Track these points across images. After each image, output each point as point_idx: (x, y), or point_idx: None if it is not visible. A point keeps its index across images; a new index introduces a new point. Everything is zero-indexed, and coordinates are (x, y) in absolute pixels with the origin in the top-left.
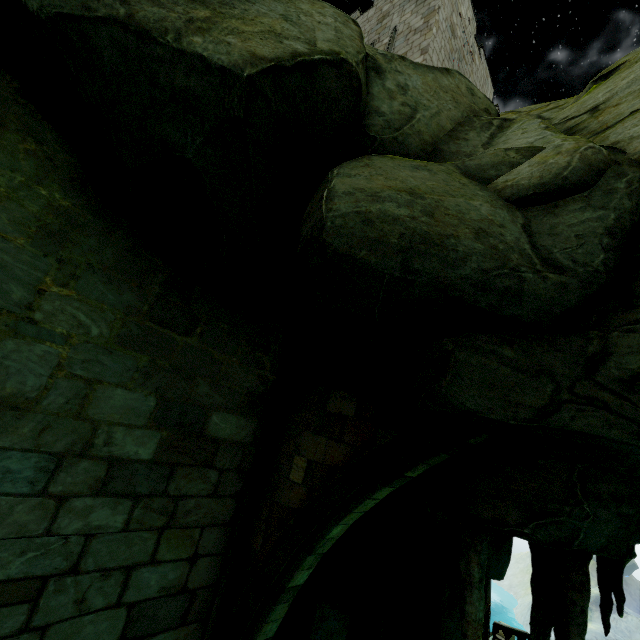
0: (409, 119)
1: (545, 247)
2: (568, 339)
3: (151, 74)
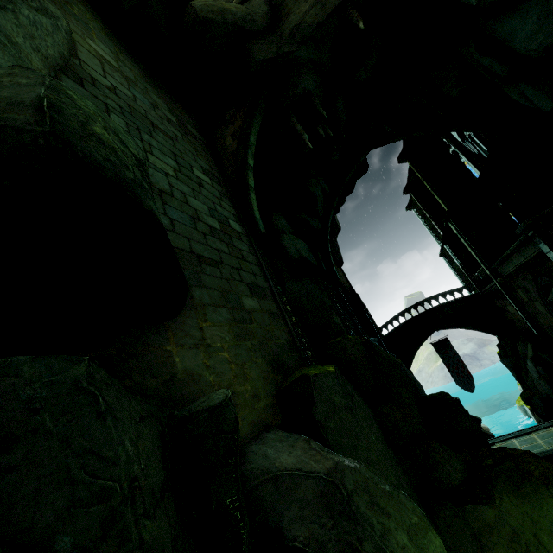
0: None
1: (254, 11)
2: (273, 35)
3: None
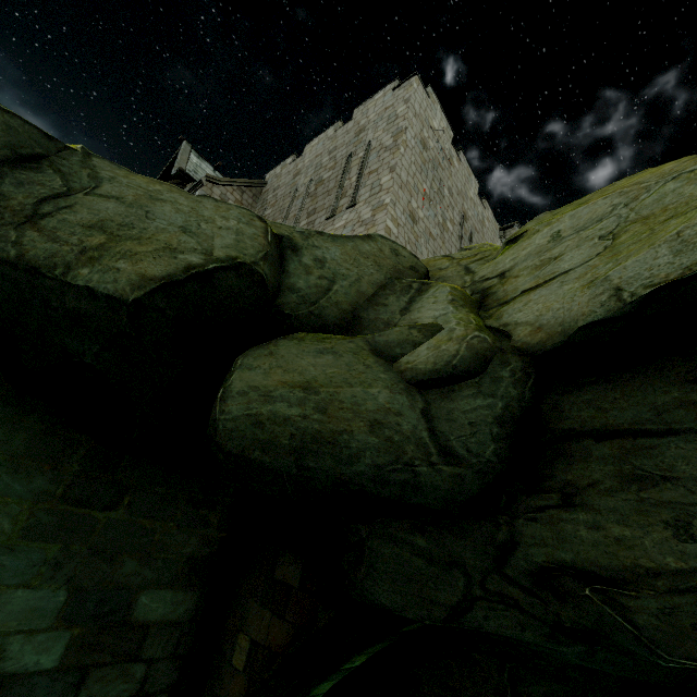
0: (326, 291)
1: (443, 433)
2: (479, 524)
3: (44, 298)
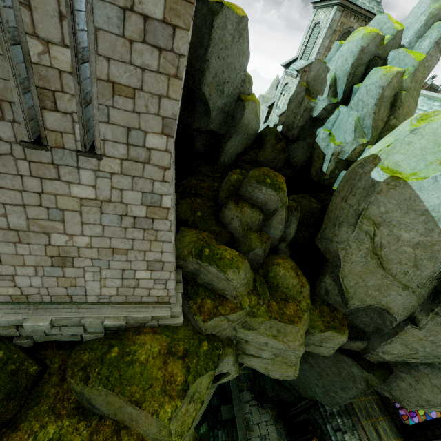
0: None
1: None
2: None
3: None
